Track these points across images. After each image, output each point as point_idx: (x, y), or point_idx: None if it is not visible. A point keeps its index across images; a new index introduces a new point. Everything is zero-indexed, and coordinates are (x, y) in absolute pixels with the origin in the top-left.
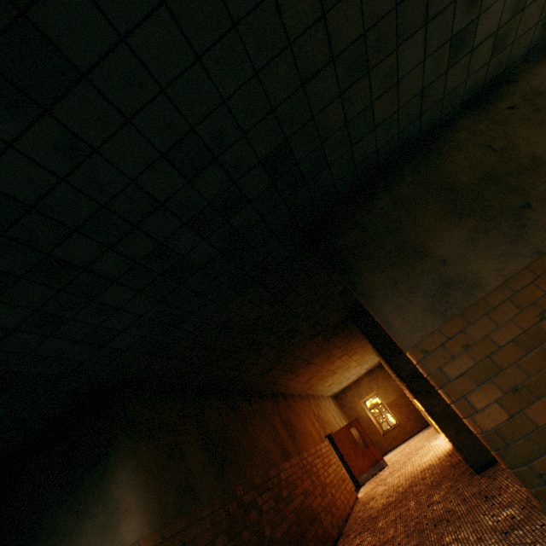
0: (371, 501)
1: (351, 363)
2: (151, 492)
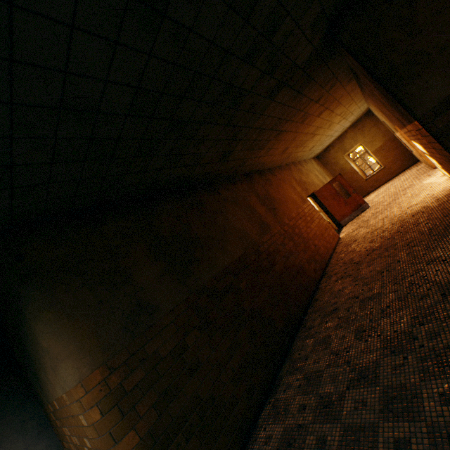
0: (353, 244)
1: (333, 119)
2: (84, 334)
